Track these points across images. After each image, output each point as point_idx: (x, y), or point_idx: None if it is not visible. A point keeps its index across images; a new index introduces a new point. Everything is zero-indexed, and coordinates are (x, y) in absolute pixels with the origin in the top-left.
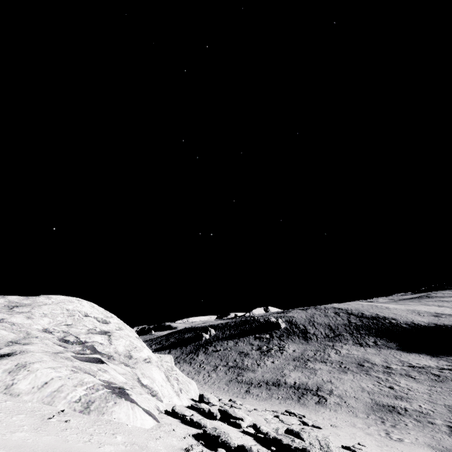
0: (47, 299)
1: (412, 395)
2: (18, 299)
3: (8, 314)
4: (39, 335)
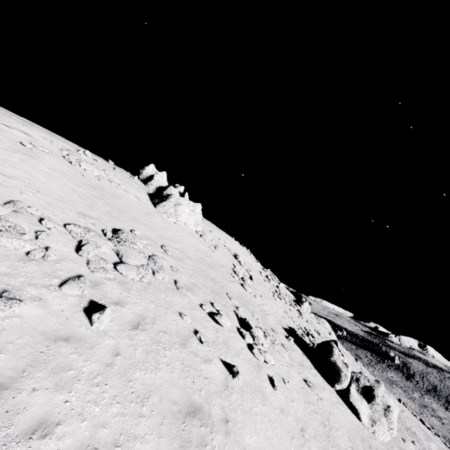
0: (325, 321)
1: (426, 418)
2: (322, 320)
3: (324, 324)
4: (327, 329)
